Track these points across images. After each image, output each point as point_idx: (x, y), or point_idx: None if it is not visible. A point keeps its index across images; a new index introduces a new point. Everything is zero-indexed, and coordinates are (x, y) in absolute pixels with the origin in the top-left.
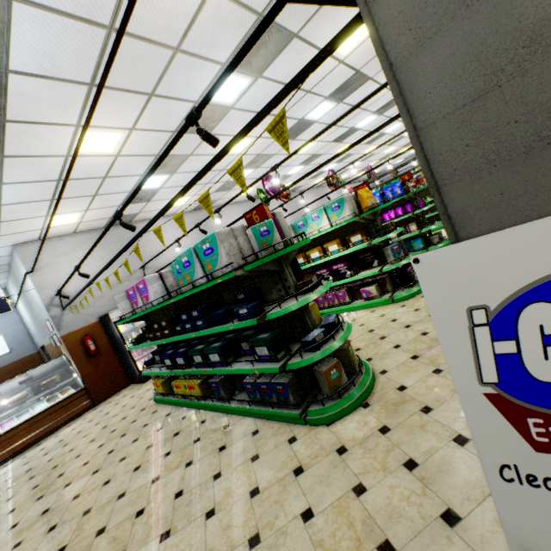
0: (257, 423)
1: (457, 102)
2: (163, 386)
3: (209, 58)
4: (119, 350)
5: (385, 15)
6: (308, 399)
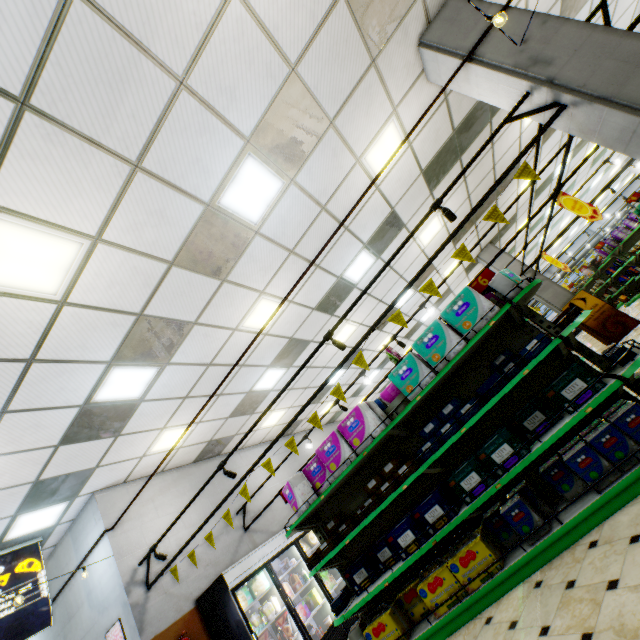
0: (636, 501)
1: None
2: (394, 621)
3: (359, 237)
4: None
5: (593, 87)
6: None
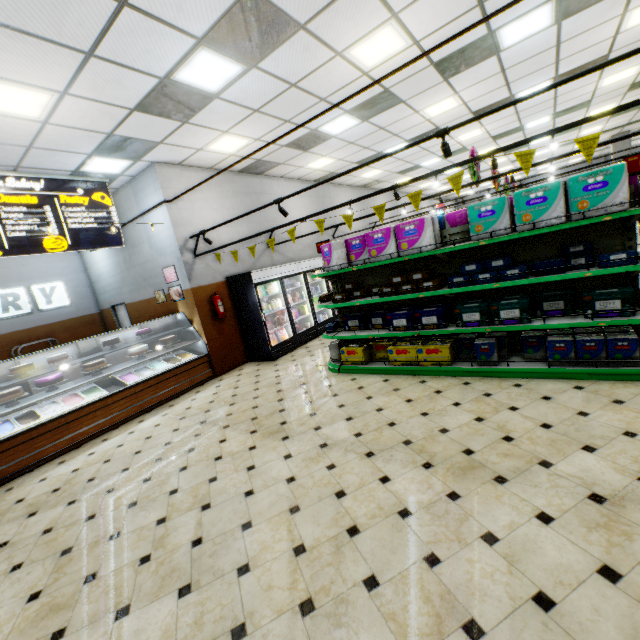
0: (567, 382)
1: None
2: (363, 354)
3: None
4: (245, 320)
5: None
6: None
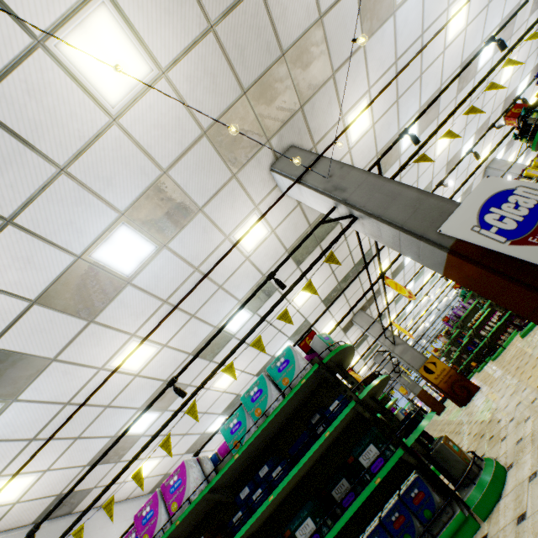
0: None
1: (409, 215)
2: None
3: (234, 295)
4: None
5: (369, 208)
6: (455, 505)
